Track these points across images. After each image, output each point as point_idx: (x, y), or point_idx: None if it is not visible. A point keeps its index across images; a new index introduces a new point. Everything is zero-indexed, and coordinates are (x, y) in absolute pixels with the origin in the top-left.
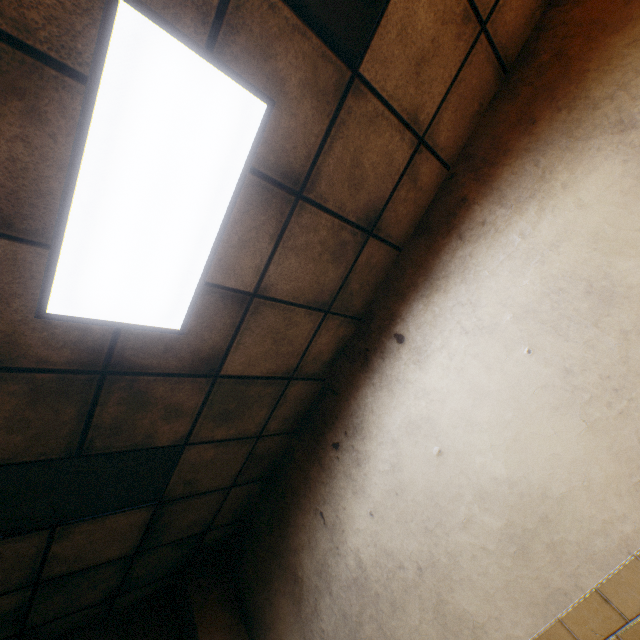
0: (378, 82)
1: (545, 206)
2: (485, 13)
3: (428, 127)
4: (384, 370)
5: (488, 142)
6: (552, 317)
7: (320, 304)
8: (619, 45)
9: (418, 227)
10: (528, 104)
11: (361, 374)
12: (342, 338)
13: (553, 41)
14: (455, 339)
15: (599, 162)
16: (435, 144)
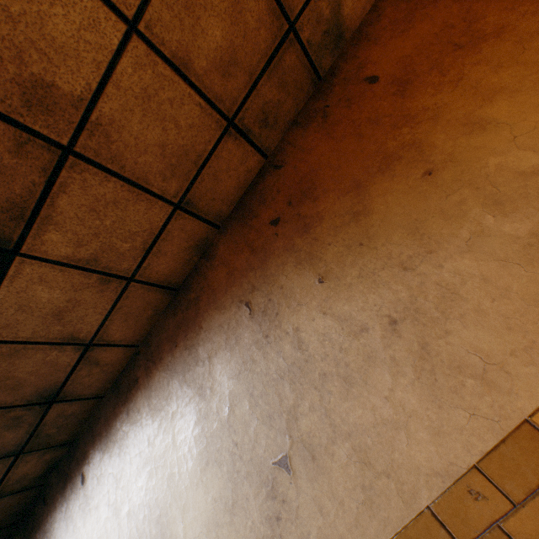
0: (7, 336)
1: (162, 425)
2: (129, 273)
3: (95, 336)
4: (70, 503)
5: (157, 341)
6: (141, 528)
7: (6, 453)
8: (216, 322)
9: (116, 382)
10: (178, 327)
11: (60, 496)
12: (53, 458)
13: (198, 286)
14: (103, 506)
15: (188, 411)
16: (111, 340)
